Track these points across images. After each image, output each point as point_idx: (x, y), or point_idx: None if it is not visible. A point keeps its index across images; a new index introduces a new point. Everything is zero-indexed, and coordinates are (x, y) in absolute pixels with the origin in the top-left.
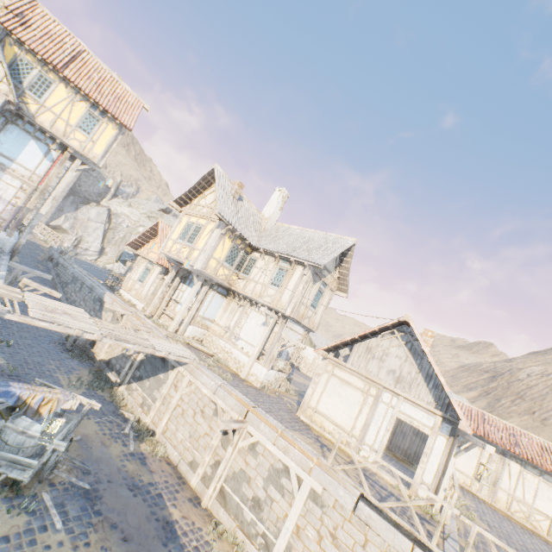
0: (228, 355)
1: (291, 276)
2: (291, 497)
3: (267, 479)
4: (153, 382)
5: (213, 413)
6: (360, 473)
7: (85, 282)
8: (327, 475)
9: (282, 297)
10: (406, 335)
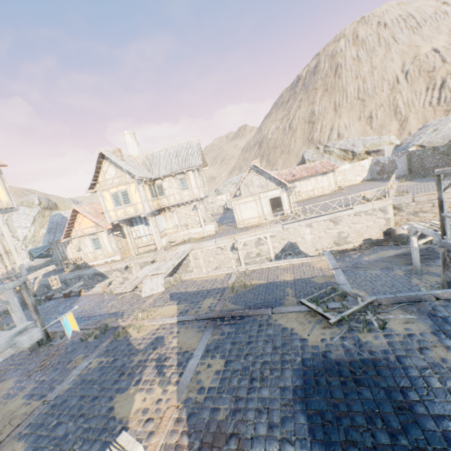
0: (190, 235)
1: (190, 179)
2: (266, 243)
3: (256, 246)
4: (183, 268)
5: (221, 250)
6: (278, 220)
7: (67, 279)
8: (271, 229)
9: (194, 192)
10: (254, 169)
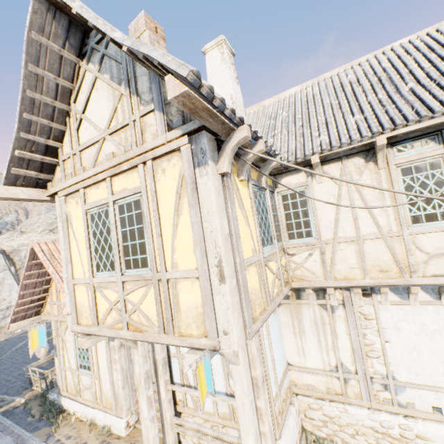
0: None
1: None
2: None
3: None
4: None
5: None
6: None
7: None
8: None
9: None
10: None
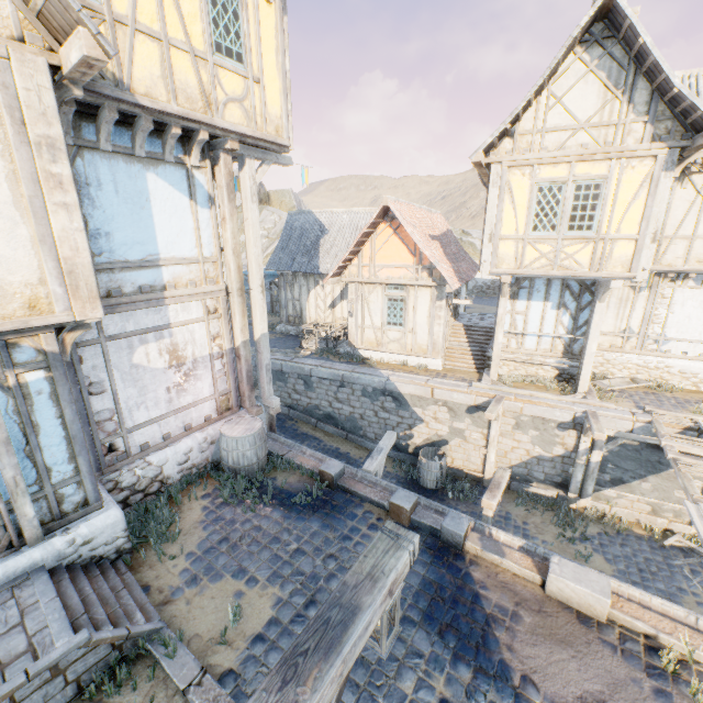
0: (660, 373)
1: None
2: None
3: None
4: (658, 482)
5: None
6: None
7: (313, 374)
8: None
9: None
10: None
